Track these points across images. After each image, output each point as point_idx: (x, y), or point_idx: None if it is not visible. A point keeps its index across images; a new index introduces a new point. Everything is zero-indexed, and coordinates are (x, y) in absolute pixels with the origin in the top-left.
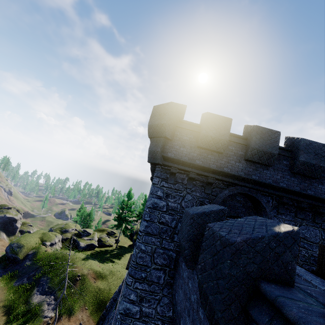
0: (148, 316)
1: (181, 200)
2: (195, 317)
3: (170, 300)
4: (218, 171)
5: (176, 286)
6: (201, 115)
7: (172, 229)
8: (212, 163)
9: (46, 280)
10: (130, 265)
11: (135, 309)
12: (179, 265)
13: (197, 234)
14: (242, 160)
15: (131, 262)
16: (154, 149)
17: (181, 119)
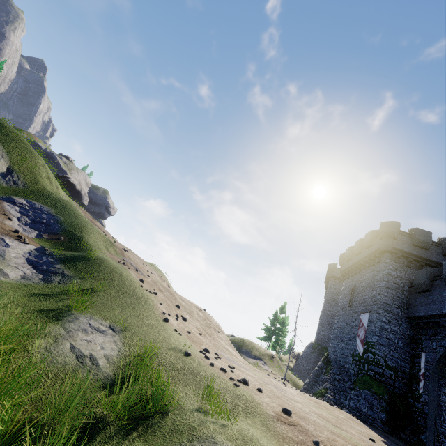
0: (395, 332)
1: (404, 273)
2: (440, 299)
3: (407, 326)
4: (426, 259)
5: (414, 311)
6: (409, 229)
7: (401, 287)
8: (422, 254)
9: (247, 351)
10: (378, 304)
11: (386, 326)
12: (412, 304)
13: (430, 276)
14: (440, 255)
15: (378, 303)
16: (386, 243)
17: (399, 230)
